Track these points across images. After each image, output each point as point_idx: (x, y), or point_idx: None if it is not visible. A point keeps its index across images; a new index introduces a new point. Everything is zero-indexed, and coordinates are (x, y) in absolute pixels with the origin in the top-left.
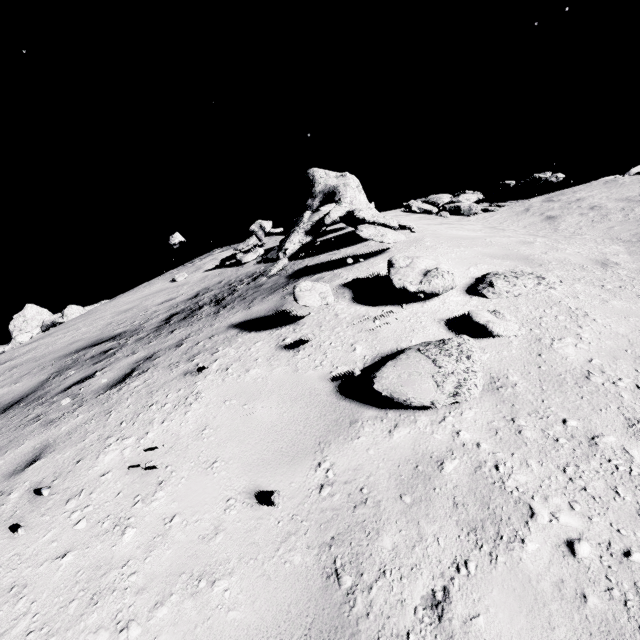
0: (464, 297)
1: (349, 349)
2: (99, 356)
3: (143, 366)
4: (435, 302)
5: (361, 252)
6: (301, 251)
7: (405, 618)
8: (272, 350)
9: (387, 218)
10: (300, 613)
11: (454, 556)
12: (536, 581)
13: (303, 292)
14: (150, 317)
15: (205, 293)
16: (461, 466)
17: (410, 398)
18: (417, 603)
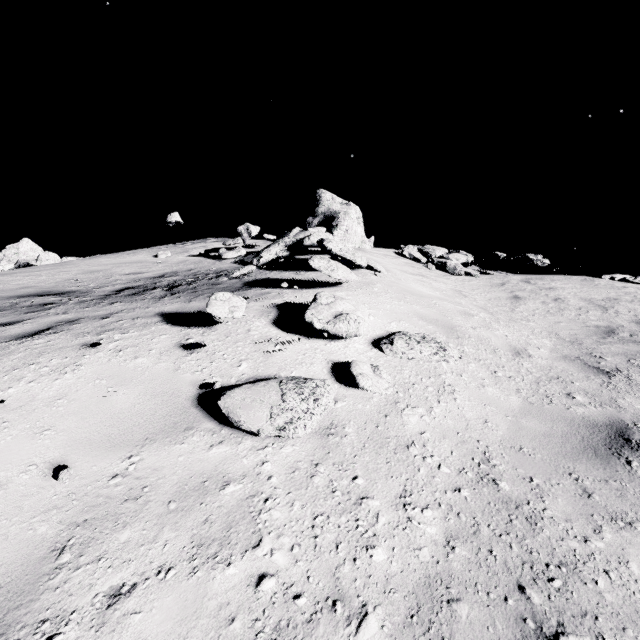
0: (366, 347)
1: (235, 364)
2: (37, 307)
3: (60, 327)
4: (339, 344)
5: (320, 280)
6: (275, 263)
7: (83, 599)
8: (171, 345)
9: (356, 255)
10: (6, 573)
11: (166, 561)
12: (209, 598)
13: (217, 301)
14: (108, 284)
15: (170, 276)
16: (240, 491)
17: (241, 421)
18: (103, 590)
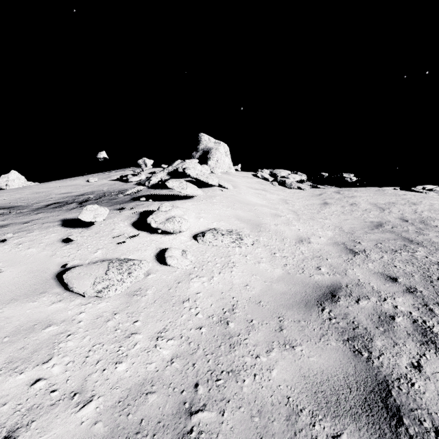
0: (188, 238)
1: (93, 251)
2: None
3: None
4: (171, 237)
5: (182, 194)
6: (160, 184)
7: None
8: (55, 240)
9: (209, 178)
10: None
11: None
12: None
13: (87, 211)
14: (44, 201)
15: (87, 194)
16: (55, 330)
17: (74, 287)
18: None
